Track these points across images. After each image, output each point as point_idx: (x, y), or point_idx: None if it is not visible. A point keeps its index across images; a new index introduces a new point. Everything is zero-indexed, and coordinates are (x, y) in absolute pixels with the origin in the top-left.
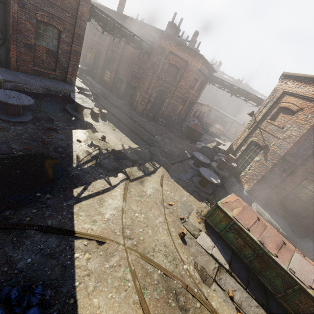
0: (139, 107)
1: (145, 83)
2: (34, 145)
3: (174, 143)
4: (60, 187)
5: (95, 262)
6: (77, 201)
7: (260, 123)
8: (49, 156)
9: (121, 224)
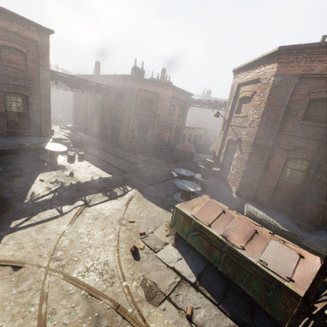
0: (125, 145)
1: (125, 122)
2: None
3: (160, 168)
4: None
5: (0, 289)
6: (11, 232)
7: (230, 121)
8: (1, 197)
9: (54, 247)
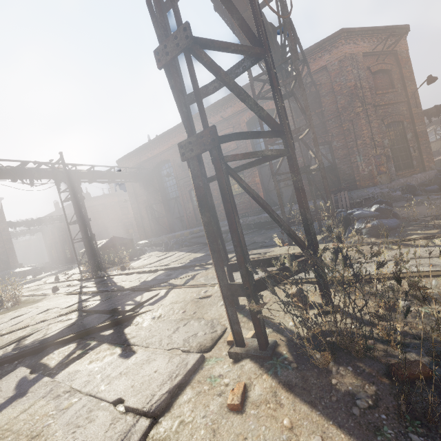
0: None
1: None
2: None
3: None
4: None
5: None
6: None
7: None
8: None
9: None
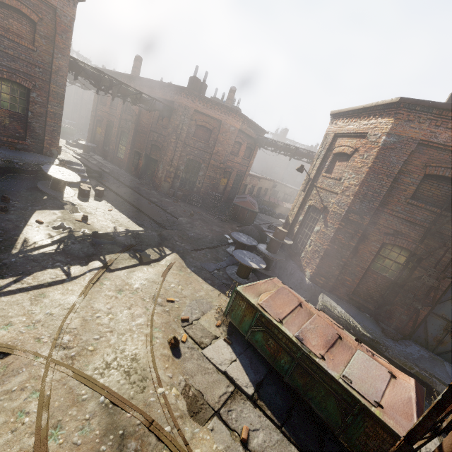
0: (163, 186)
1: (168, 153)
2: None
3: (210, 227)
4: None
5: None
6: None
7: (315, 180)
8: None
9: (59, 327)
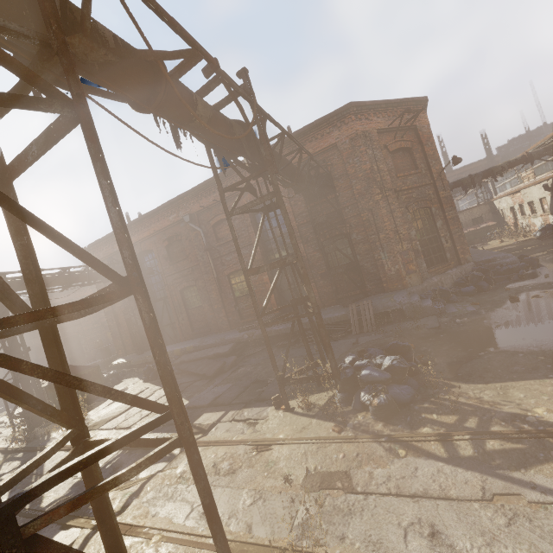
0: None
1: None
2: None
3: None
4: None
5: None
6: None
7: None
8: None
9: None
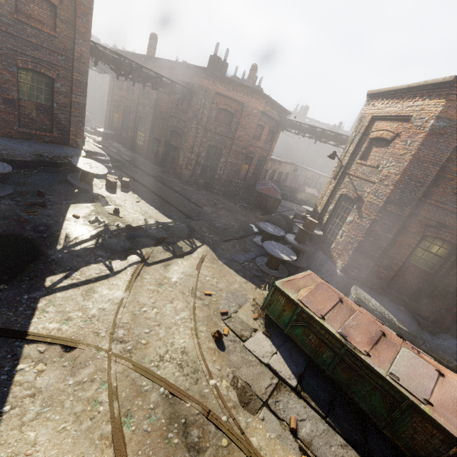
0: (184, 174)
1: (189, 139)
2: (3, 224)
3: (234, 216)
4: (26, 275)
5: (51, 377)
6: (48, 293)
7: (348, 167)
8: (22, 237)
9: (113, 322)
